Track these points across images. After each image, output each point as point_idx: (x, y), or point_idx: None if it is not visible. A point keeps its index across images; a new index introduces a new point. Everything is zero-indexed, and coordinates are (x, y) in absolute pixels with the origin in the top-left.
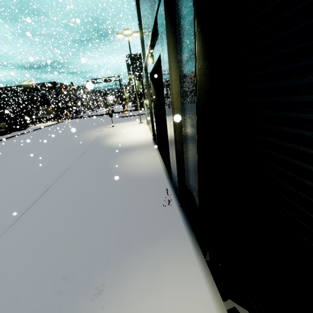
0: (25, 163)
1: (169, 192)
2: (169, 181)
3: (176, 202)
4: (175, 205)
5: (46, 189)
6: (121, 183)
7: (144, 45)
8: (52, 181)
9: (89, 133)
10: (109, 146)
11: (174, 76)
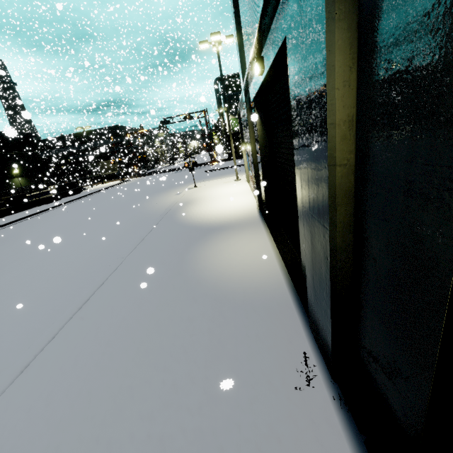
0: (65, 248)
1: (303, 342)
2: (300, 308)
3: (325, 378)
4: (324, 387)
5: (77, 308)
6: (203, 306)
7: (244, 49)
8: (91, 290)
9: (161, 199)
10: (188, 222)
11: (343, 72)
